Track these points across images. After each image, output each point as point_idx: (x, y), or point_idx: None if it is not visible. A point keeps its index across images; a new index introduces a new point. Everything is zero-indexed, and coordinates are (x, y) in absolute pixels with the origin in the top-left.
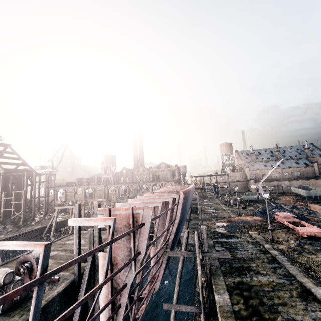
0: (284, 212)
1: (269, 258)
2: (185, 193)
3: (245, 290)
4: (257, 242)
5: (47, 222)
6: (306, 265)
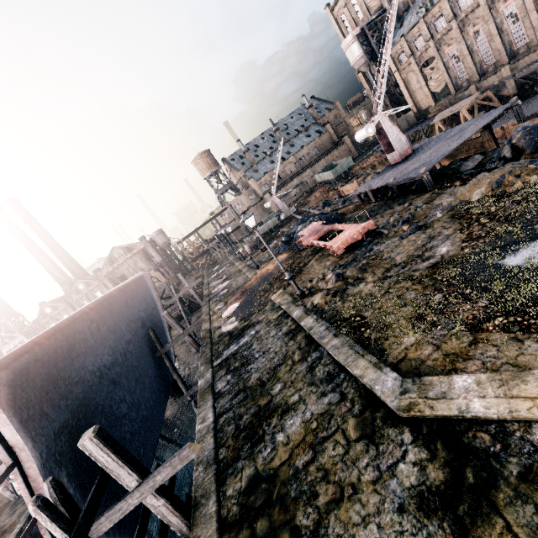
0: (310, 225)
1: (302, 344)
2: (18, 358)
3: (259, 511)
4: (282, 315)
5: None
6: (355, 320)
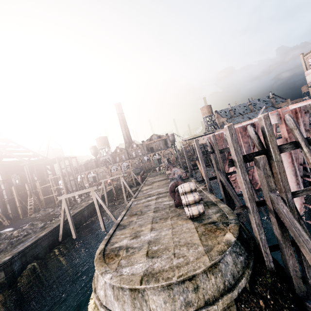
0: None
1: None
2: None
3: None
4: None
5: (90, 198)
6: None
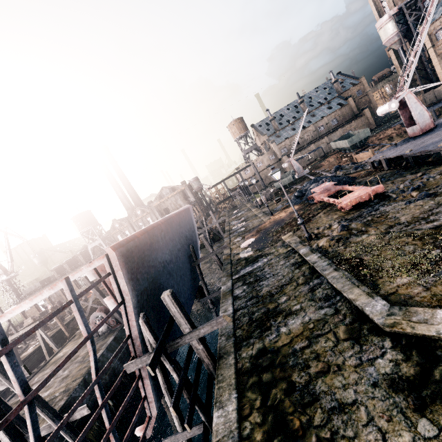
0: (322, 184)
1: (306, 273)
2: (128, 242)
3: (265, 369)
4: (291, 250)
5: None
6: (355, 261)
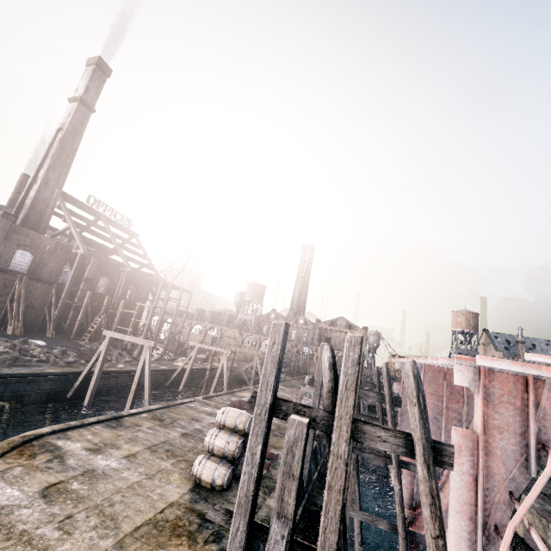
0: None
1: None
2: None
3: None
4: None
5: (170, 364)
6: None
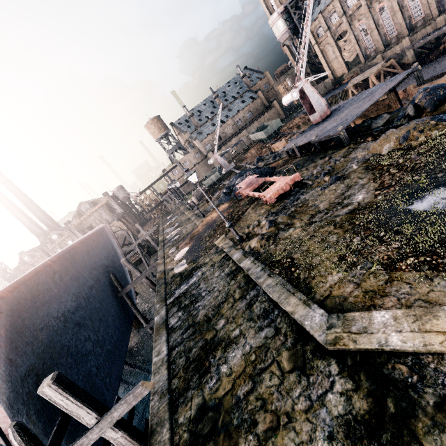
0: (246, 179)
1: (241, 284)
2: None
3: (207, 438)
4: (225, 257)
5: None
6: (286, 261)
